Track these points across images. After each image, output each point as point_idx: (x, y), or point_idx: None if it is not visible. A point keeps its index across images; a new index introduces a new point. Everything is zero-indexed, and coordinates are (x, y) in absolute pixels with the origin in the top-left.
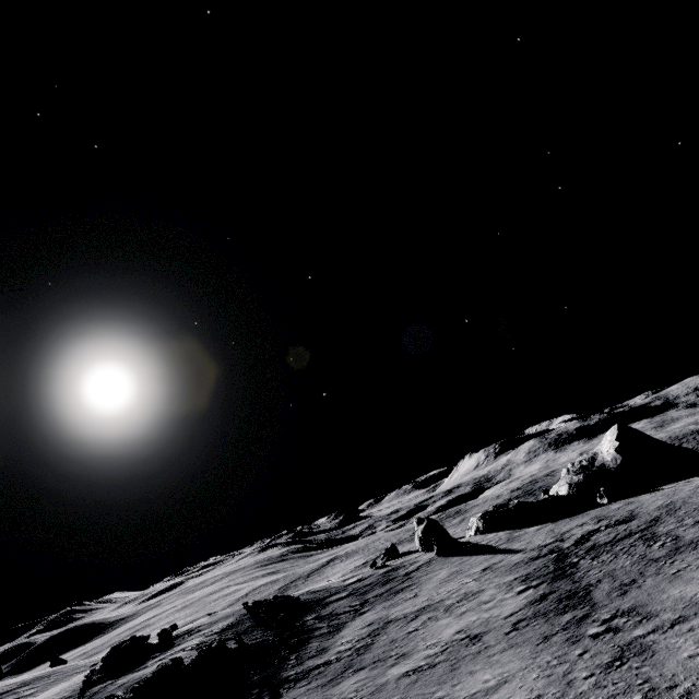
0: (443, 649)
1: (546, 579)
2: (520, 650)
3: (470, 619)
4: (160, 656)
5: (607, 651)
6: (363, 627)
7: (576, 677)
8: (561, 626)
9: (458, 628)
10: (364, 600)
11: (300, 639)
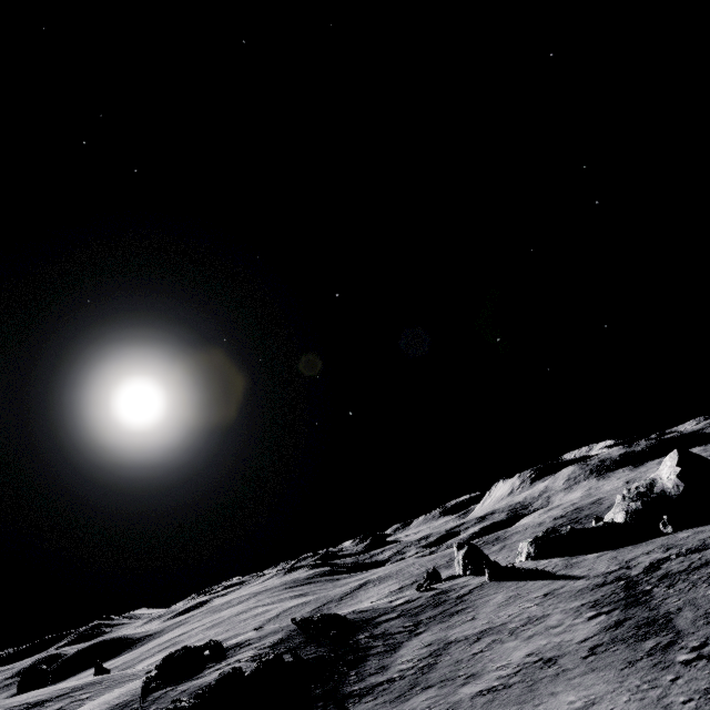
0: (516, 670)
1: (618, 606)
2: (603, 674)
3: (539, 643)
4: (215, 667)
5: (703, 677)
6: (422, 647)
7: (672, 701)
8: (645, 652)
9: (528, 651)
10: (417, 621)
11: (357, 656)
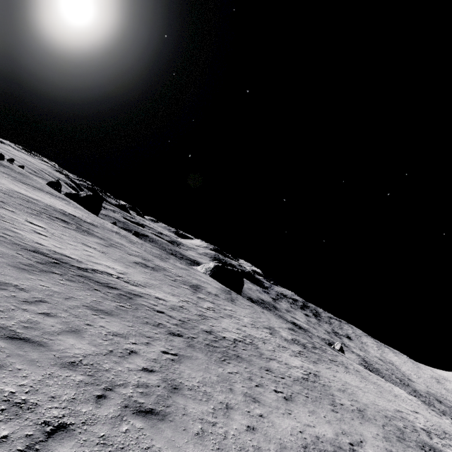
0: None
1: None
2: None
3: None
4: None
5: None
6: None
7: None
8: None
9: None
10: None
11: None
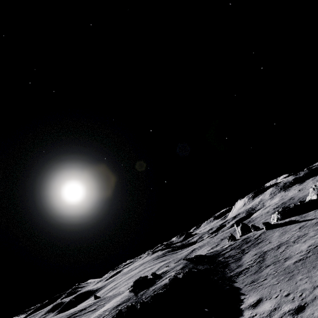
0: (307, 252)
1: None
2: None
3: (311, 242)
4: (160, 280)
5: None
6: (252, 256)
7: None
8: None
9: (307, 245)
10: (242, 249)
11: (224, 265)
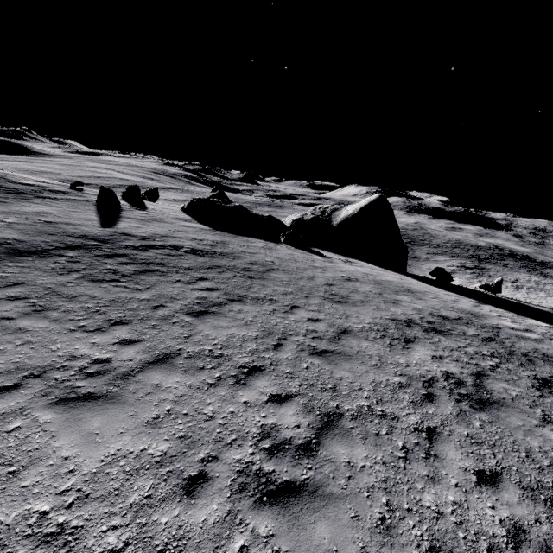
0: None
1: None
2: None
3: None
4: None
5: None
6: None
7: None
8: None
9: None
10: None
11: None
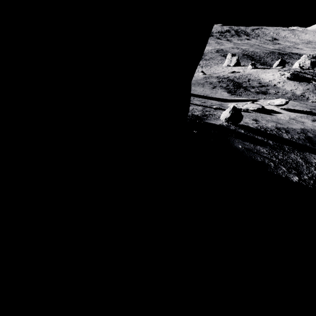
0: None
1: None
2: None
3: None
4: None
5: None
6: None
7: None
8: None
9: None
10: None
11: None
